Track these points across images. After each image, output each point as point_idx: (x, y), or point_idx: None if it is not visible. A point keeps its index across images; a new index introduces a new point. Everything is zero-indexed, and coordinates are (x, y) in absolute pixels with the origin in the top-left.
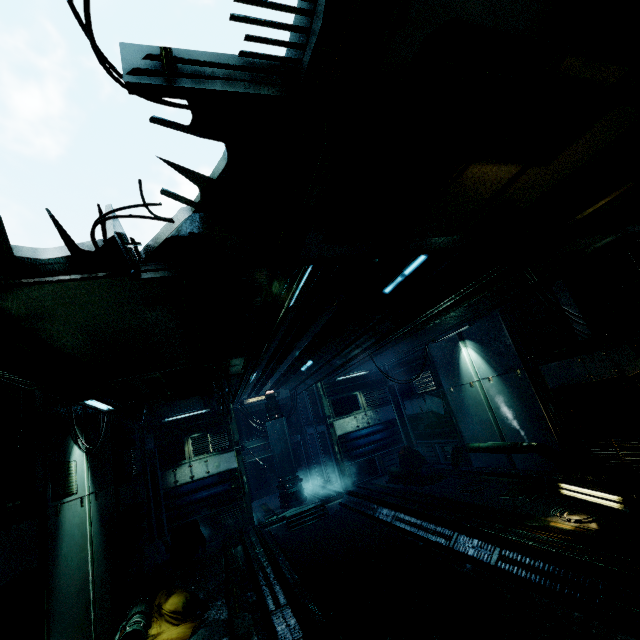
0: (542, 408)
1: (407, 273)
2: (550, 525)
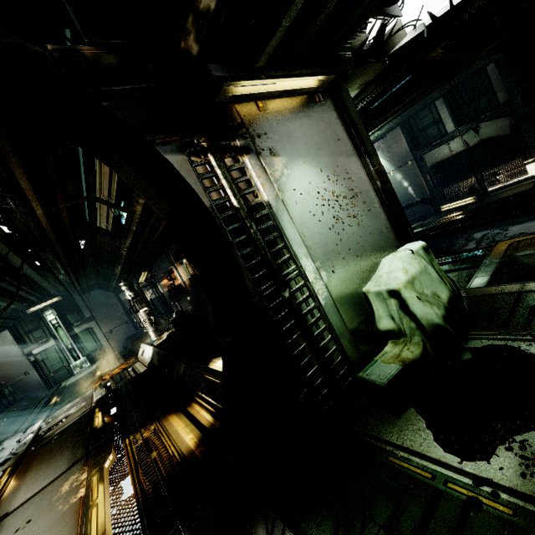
0: (423, 180)
1: (393, 90)
2: (446, 218)
